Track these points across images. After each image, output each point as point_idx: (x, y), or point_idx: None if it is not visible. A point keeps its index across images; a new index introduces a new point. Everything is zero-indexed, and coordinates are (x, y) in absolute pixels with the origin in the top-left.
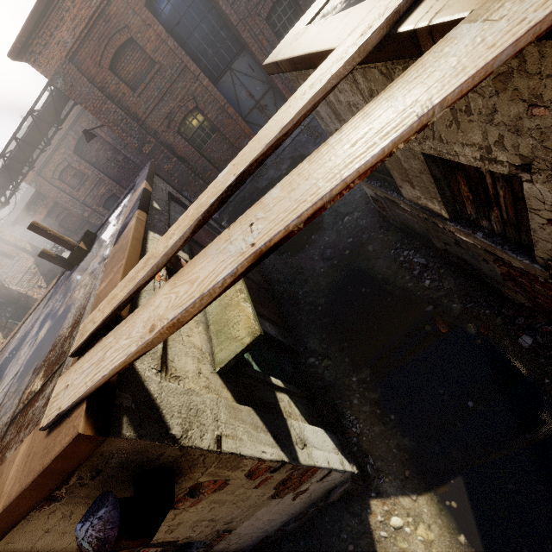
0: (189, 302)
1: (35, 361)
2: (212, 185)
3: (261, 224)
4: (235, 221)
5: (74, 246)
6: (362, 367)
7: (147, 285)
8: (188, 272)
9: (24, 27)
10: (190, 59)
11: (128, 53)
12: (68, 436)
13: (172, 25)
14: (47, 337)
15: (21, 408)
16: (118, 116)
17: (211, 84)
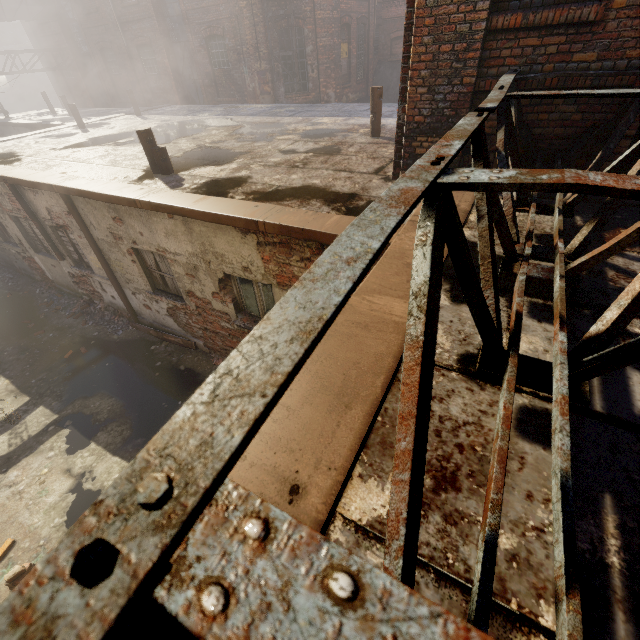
0: None
1: None
2: None
3: None
4: None
5: None
6: None
7: None
8: None
9: None
10: None
11: None
12: None
13: None
14: None
15: None
16: None
17: None
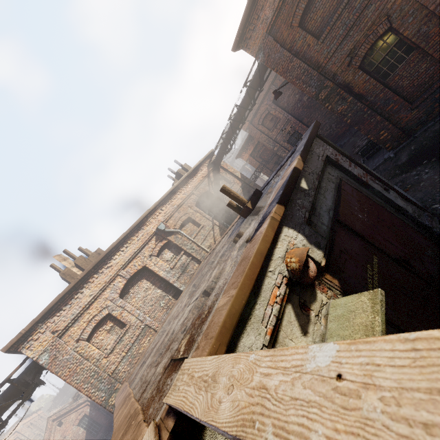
0: None
1: (197, 308)
2: (295, 358)
3: None
4: None
5: (244, 204)
6: None
7: (256, 314)
8: None
9: (241, 21)
10: None
11: None
12: None
13: None
14: (209, 288)
15: (174, 358)
16: (301, 70)
17: None
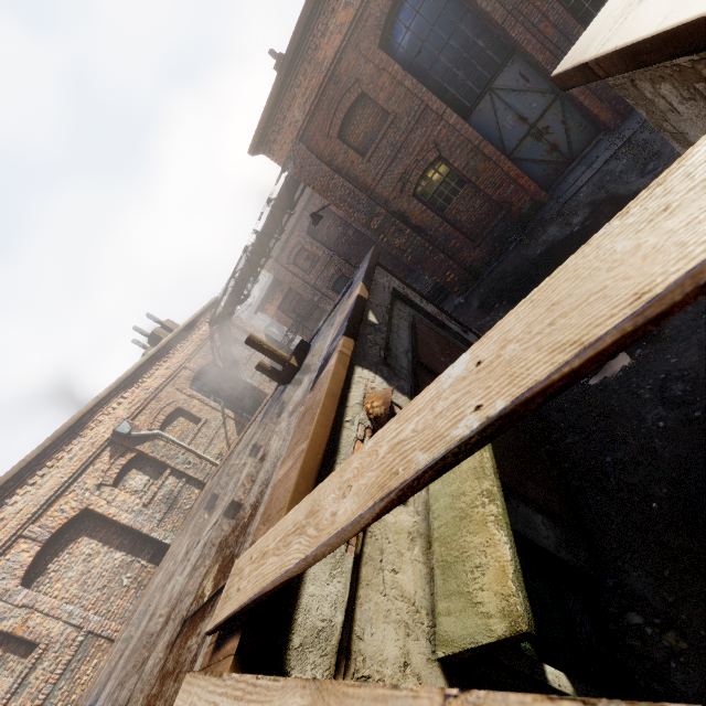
0: None
1: (224, 527)
2: (429, 393)
3: None
4: (466, 692)
5: (286, 361)
6: None
7: None
8: None
9: (261, 118)
10: (432, 94)
11: (359, 113)
12: None
13: (410, 58)
14: (241, 491)
15: (192, 613)
16: (345, 191)
17: (461, 121)
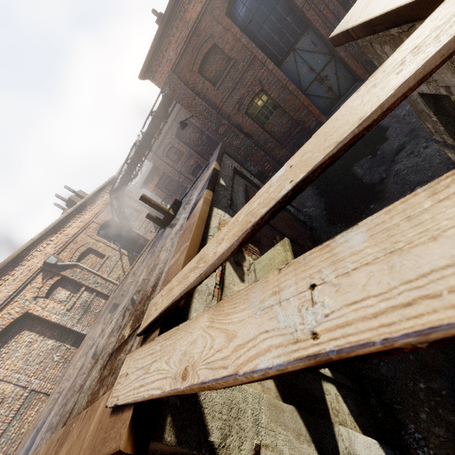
0: (221, 371)
1: (132, 305)
2: (265, 187)
3: (330, 298)
4: (288, 263)
5: (166, 211)
6: (434, 374)
7: None
8: (227, 313)
9: (148, 55)
10: (258, 49)
11: (212, 57)
12: (115, 443)
13: (245, 24)
14: (141, 285)
15: (116, 348)
16: (202, 108)
17: (275, 67)
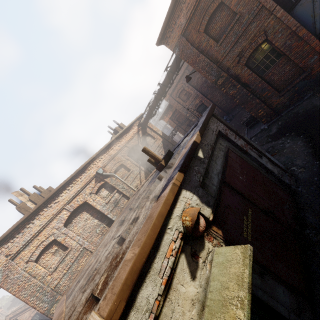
0: None
1: (117, 247)
2: None
3: None
4: None
5: (160, 161)
6: None
7: (155, 267)
8: None
9: (163, 25)
10: None
11: (218, 15)
12: None
13: None
14: (127, 230)
15: (93, 294)
16: (205, 63)
17: (285, 13)
